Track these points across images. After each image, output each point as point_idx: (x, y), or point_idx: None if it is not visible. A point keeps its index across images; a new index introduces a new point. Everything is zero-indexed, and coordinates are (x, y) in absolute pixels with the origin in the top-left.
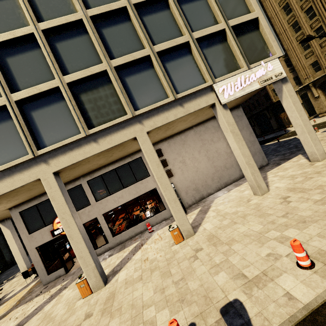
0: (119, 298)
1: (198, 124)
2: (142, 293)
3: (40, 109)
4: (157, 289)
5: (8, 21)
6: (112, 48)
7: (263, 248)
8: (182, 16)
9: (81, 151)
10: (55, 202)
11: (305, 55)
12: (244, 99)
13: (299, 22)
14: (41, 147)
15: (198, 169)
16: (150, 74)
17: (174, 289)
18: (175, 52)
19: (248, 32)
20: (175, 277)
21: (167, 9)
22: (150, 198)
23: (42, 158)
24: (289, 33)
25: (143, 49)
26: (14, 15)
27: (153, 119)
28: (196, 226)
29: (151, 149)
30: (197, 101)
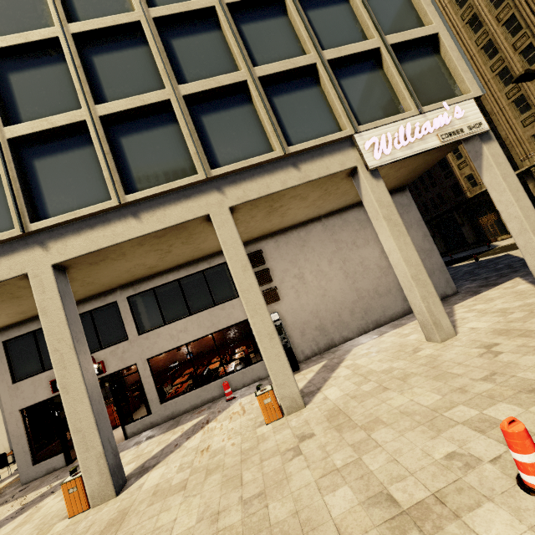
0: (130, 524)
1: (331, 213)
2: (176, 519)
3: (49, 157)
4: (206, 513)
5: (23, 20)
6: (185, 68)
7: (438, 440)
8: (307, 25)
9: (109, 230)
10: (47, 319)
11: (523, 120)
12: (412, 173)
13: (510, 69)
14: (39, 219)
15: (326, 292)
16: (245, 113)
17: (239, 516)
18: (292, 81)
19: (420, 56)
20: (247, 490)
21: (283, 16)
22: (242, 343)
23: (38, 238)
24: (494, 87)
25: (236, 71)
26: (34, 12)
27: (243, 186)
28: (311, 392)
29: (235, 238)
30: (324, 161)
